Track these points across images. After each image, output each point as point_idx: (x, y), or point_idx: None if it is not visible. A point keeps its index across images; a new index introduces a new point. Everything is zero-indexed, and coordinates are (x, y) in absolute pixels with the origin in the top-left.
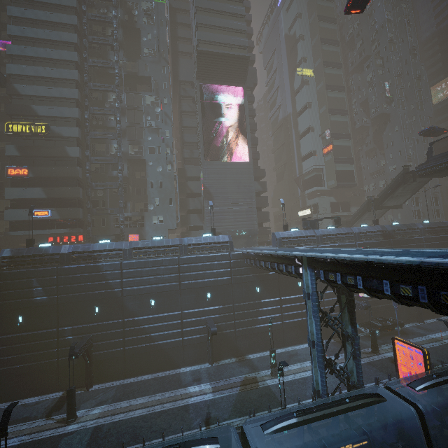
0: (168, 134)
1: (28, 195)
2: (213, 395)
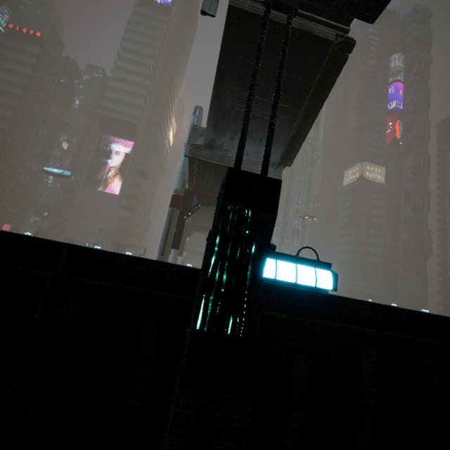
0: (67, 162)
1: None
2: None
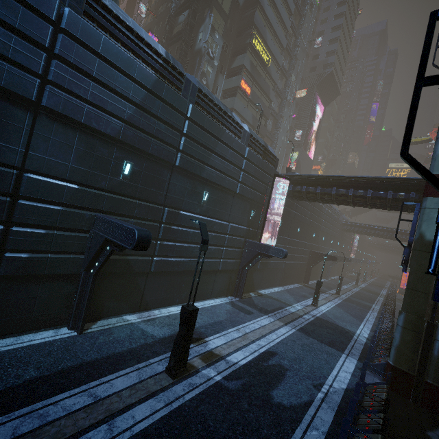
0: (291, 113)
1: (245, 115)
2: (356, 289)
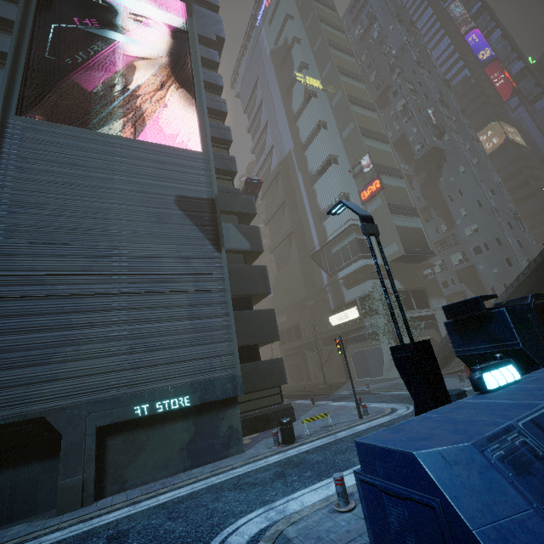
0: None
1: None
2: None
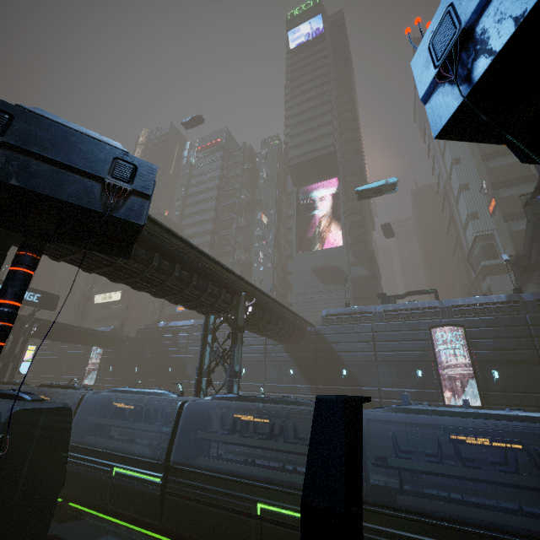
0: (271, 237)
1: None
2: None
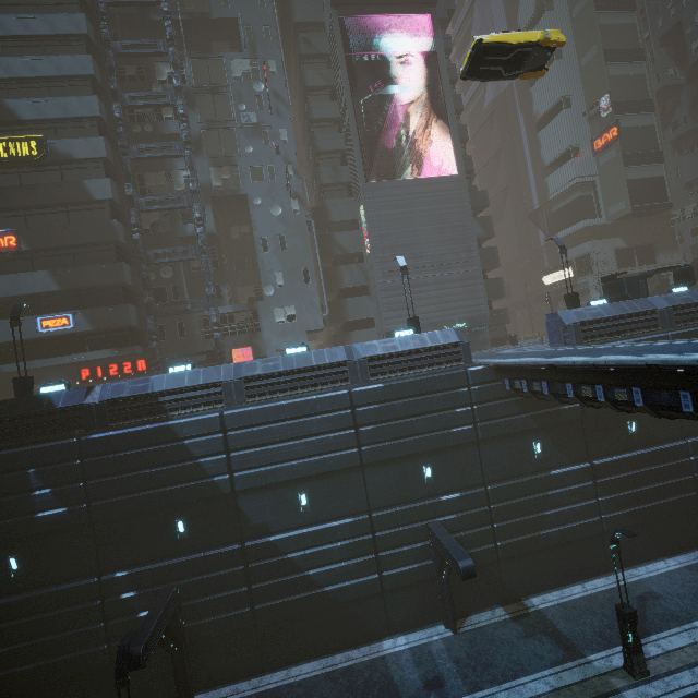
0: (285, 136)
1: (24, 289)
2: None
